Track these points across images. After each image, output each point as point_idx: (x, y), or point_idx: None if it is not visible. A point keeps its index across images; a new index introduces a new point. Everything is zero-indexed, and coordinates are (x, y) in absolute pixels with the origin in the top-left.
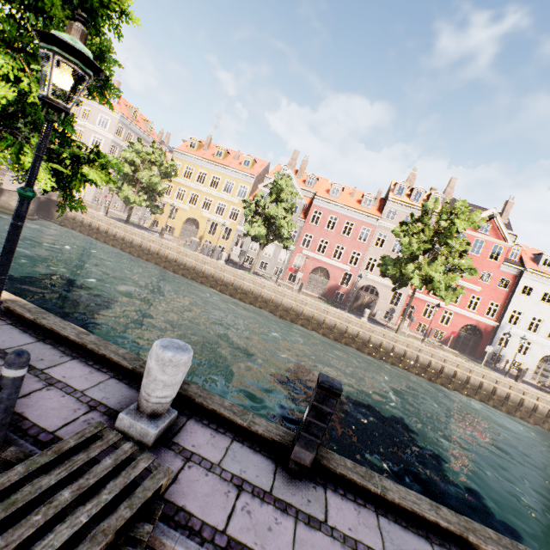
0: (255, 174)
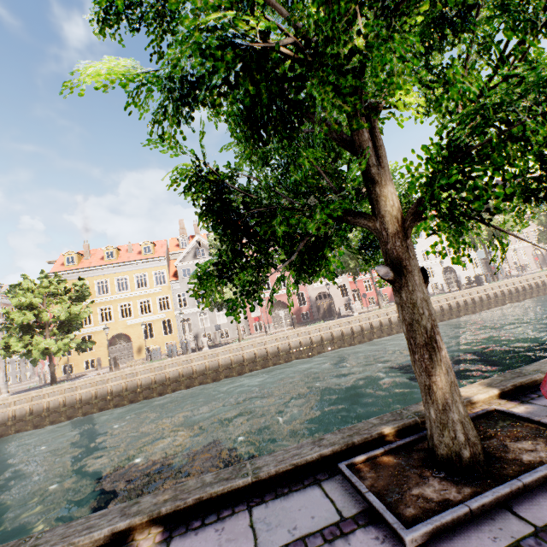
0: (163, 255)
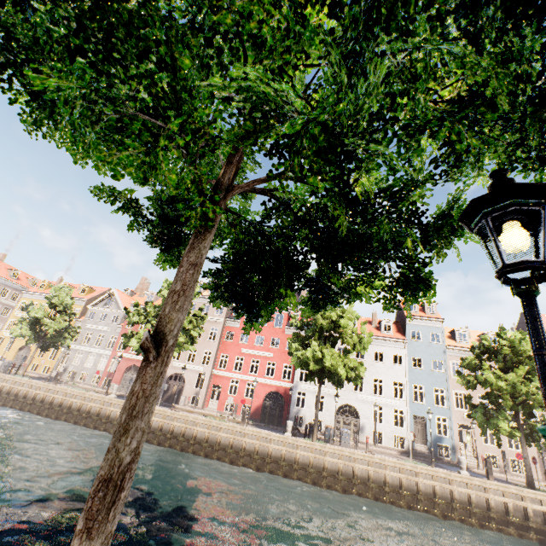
0: (89, 297)
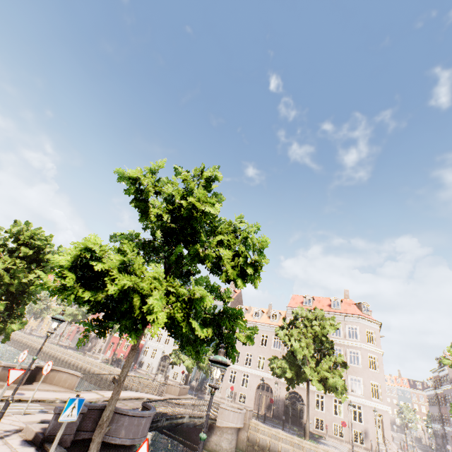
0: None
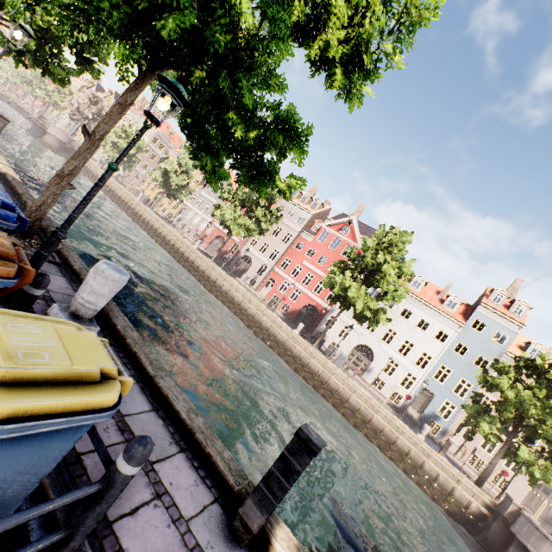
0: None
